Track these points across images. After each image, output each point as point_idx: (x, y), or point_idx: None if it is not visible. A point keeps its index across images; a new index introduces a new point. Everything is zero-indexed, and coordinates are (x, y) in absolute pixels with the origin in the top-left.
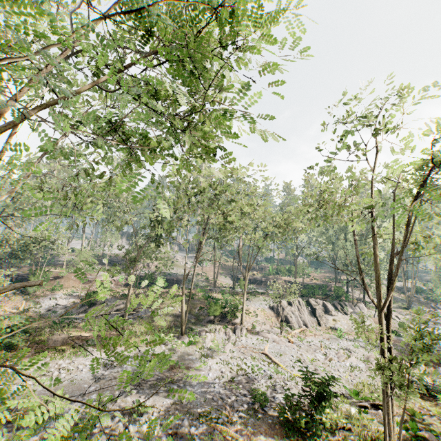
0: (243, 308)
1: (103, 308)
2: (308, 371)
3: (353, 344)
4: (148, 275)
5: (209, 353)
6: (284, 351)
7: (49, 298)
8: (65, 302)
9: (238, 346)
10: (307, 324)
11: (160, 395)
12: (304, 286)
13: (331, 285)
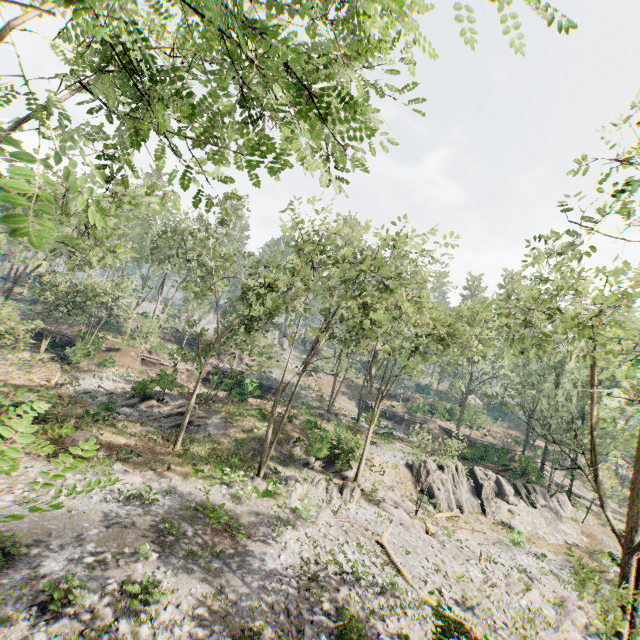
0: (363, 457)
1: (160, 407)
2: (449, 619)
3: (539, 564)
4: (235, 374)
5: (291, 517)
6: (414, 547)
7: (93, 375)
8: (111, 385)
9: (340, 518)
10: (463, 508)
11: (191, 575)
12: (471, 443)
13: (515, 451)
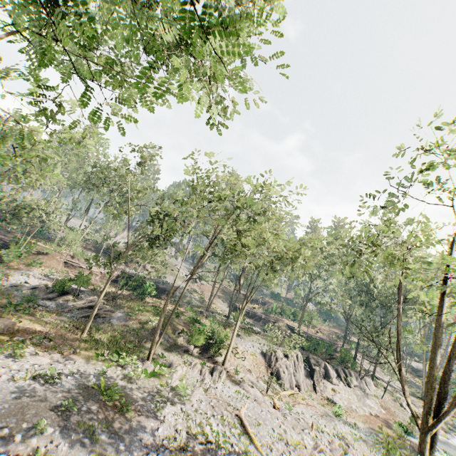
0: (230, 346)
1: (75, 301)
2: None
3: (352, 431)
4: (138, 278)
5: (170, 395)
6: (264, 419)
7: (22, 272)
8: (36, 282)
9: (209, 396)
10: (300, 387)
11: (80, 447)
12: (308, 338)
13: (337, 344)
